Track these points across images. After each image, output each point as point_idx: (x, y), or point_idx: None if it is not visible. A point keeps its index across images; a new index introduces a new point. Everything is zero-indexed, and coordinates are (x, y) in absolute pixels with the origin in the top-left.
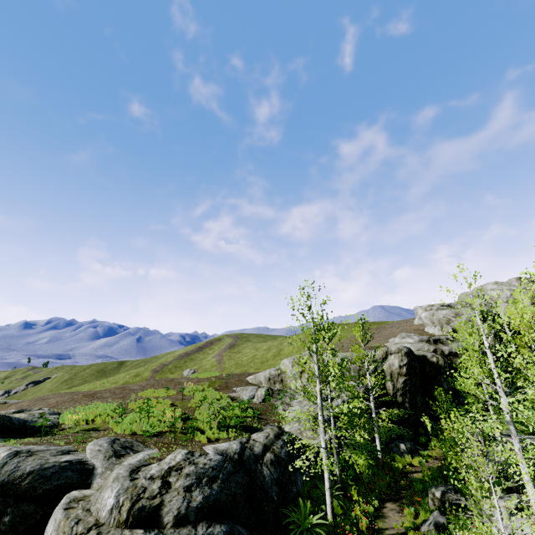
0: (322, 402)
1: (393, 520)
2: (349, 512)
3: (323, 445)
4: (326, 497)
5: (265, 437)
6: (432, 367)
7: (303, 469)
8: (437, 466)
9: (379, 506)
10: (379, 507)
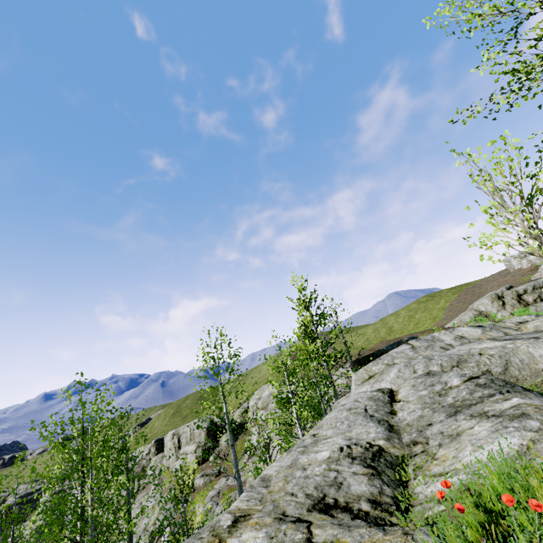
0: None
1: None
2: None
3: None
4: None
5: None
6: None
7: None
8: None
9: None
10: None
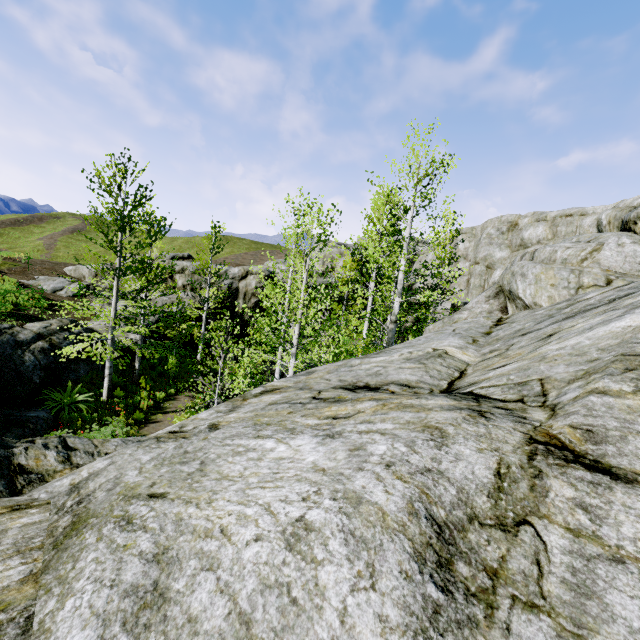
0: (117, 298)
1: (181, 402)
2: (135, 396)
3: (110, 339)
4: (104, 382)
5: (43, 327)
6: None
7: (92, 361)
8: None
9: (175, 394)
10: (174, 394)
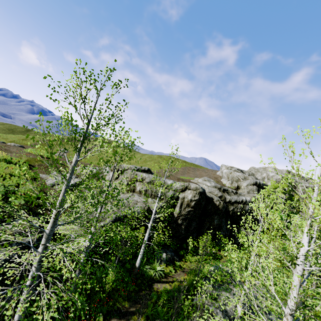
0: (52, 229)
1: None
2: None
3: (28, 282)
4: None
5: None
6: (213, 207)
7: None
8: (180, 280)
9: (103, 320)
10: None
